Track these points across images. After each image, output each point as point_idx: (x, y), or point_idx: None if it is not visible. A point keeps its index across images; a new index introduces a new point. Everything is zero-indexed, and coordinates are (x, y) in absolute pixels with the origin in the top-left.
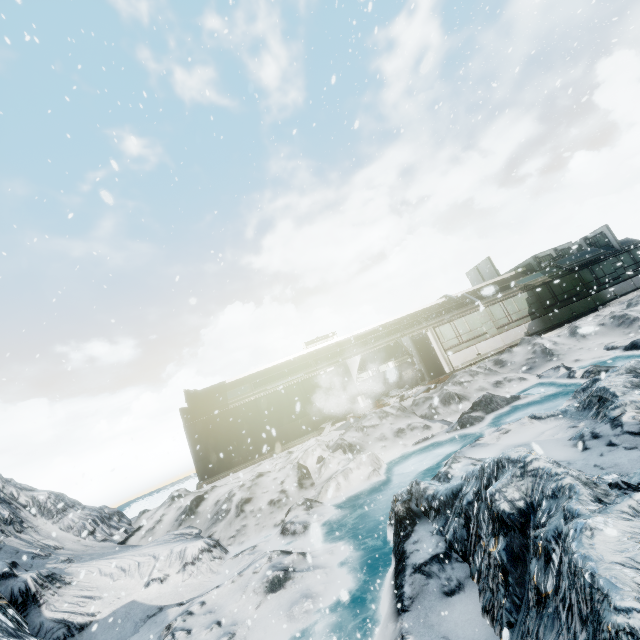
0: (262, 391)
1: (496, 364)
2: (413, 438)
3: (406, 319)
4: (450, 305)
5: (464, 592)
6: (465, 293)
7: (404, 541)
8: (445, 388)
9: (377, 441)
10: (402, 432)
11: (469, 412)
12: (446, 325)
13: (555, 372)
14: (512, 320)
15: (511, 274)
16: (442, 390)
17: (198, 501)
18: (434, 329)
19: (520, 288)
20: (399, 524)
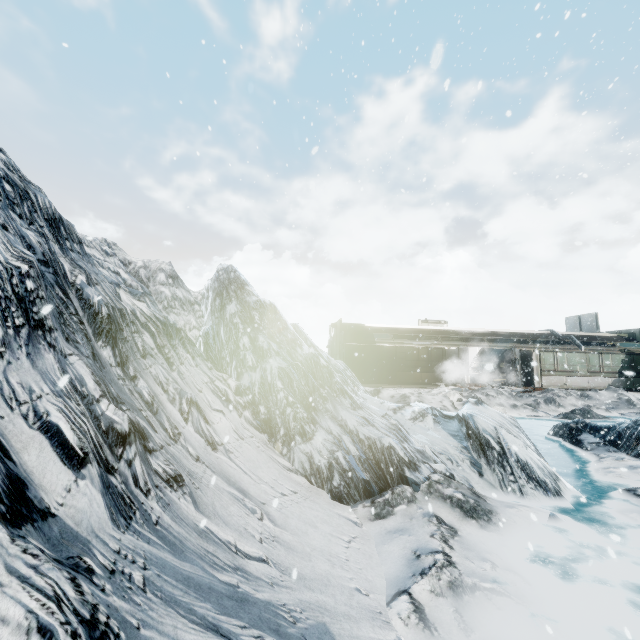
0: (400, 343)
1: (581, 396)
2: (525, 413)
3: (514, 335)
4: (556, 339)
5: (617, 453)
6: (572, 335)
7: (576, 436)
8: (545, 394)
9: (498, 405)
10: (517, 407)
11: (569, 413)
12: (550, 353)
13: (637, 415)
14: (603, 371)
15: (613, 335)
16: (546, 394)
17: (377, 391)
18: (539, 352)
19: (620, 349)
20: (572, 430)
